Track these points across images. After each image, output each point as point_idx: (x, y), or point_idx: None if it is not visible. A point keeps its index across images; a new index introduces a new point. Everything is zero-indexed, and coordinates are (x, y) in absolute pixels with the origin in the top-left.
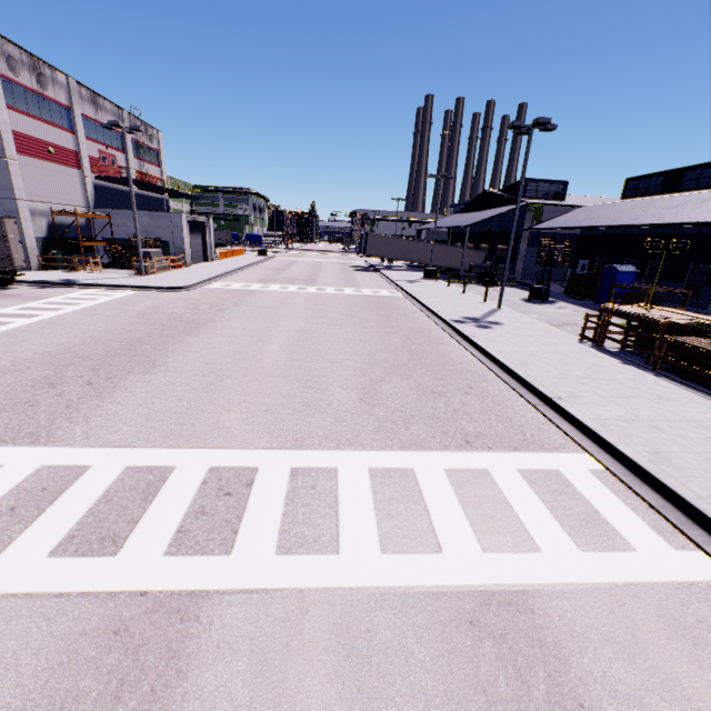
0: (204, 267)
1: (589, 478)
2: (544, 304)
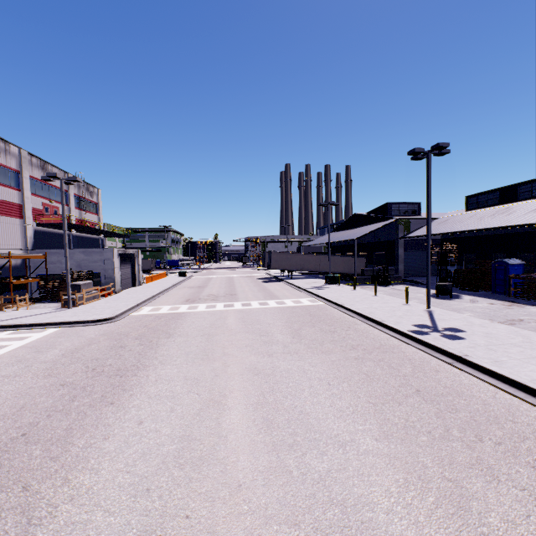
0: (133, 292)
1: None
2: (455, 299)
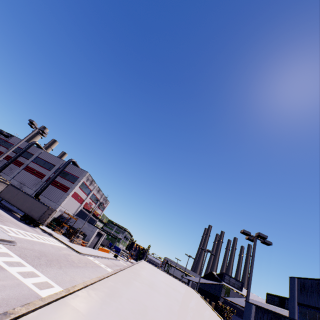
0: (91, 250)
1: None
2: None
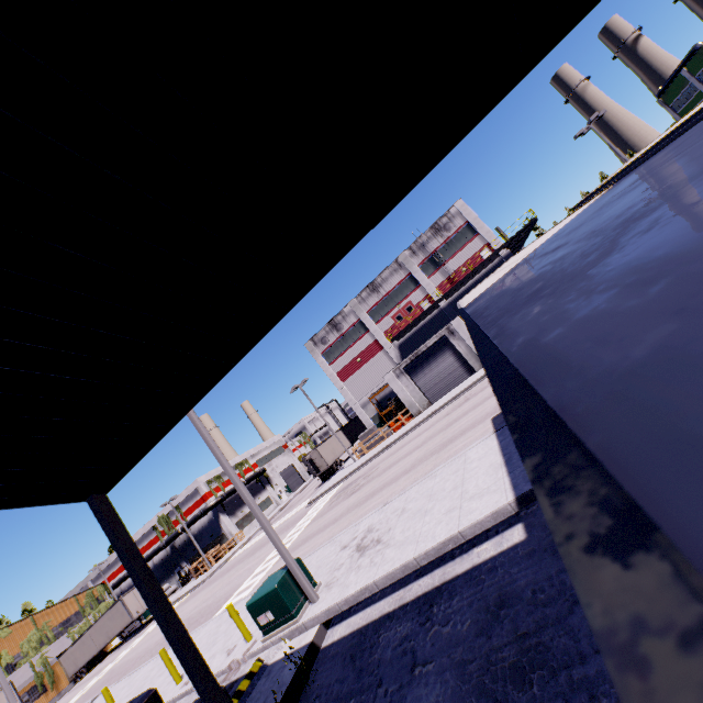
0: (423, 413)
1: None
2: None
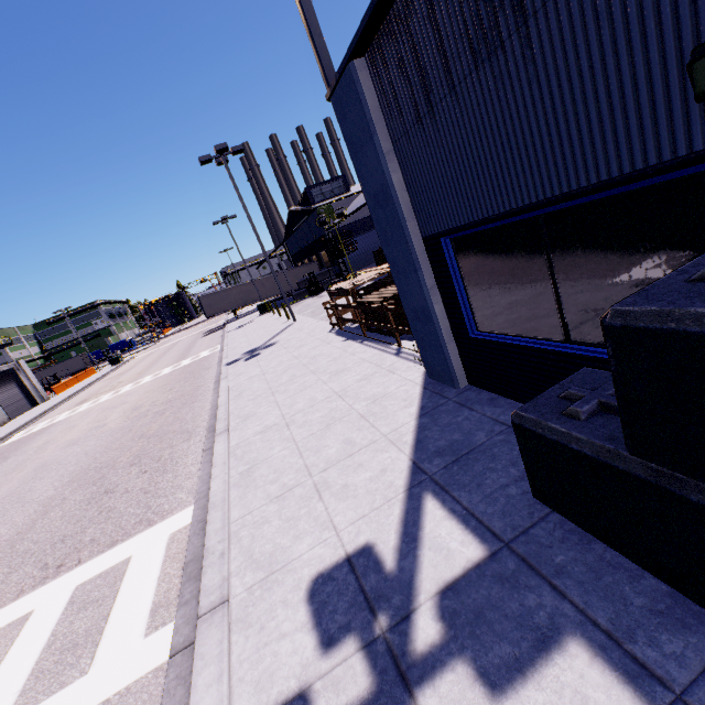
0: (25, 415)
1: (157, 550)
2: None
